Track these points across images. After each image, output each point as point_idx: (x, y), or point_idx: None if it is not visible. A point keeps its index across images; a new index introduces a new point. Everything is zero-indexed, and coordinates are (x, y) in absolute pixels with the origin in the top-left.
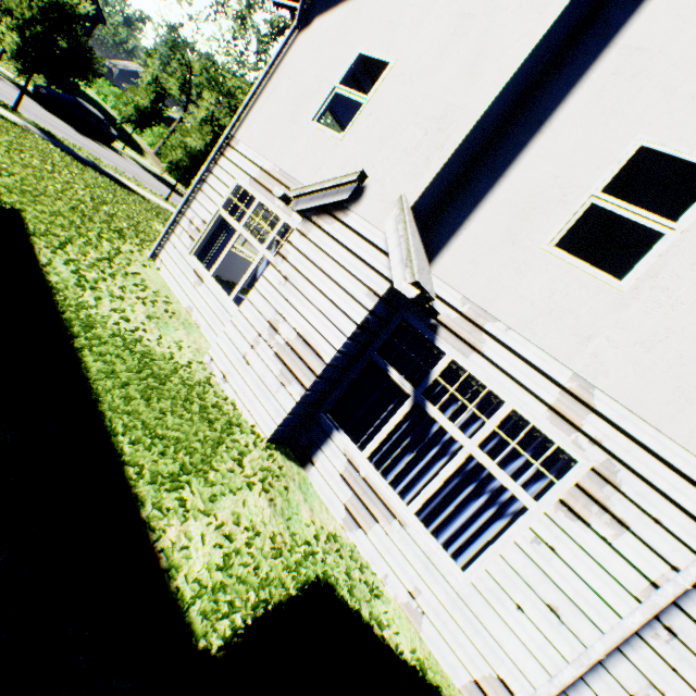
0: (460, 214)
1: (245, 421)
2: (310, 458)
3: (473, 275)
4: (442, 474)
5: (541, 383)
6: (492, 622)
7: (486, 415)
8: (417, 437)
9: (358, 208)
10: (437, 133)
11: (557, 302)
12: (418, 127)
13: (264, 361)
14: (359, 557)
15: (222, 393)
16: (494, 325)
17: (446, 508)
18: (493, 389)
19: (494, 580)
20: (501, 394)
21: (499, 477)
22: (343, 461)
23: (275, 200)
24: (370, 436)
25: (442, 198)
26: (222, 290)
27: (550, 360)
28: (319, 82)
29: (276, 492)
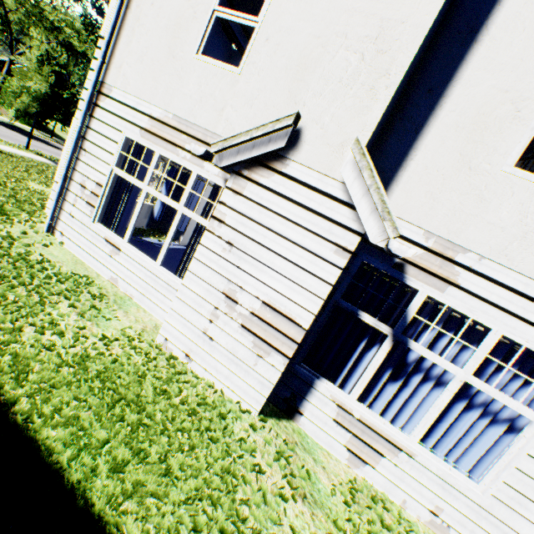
0: (402, 144)
1: (228, 400)
2: (296, 409)
3: (432, 208)
4: (439, 404)
5: (527, 307)
6: (518, 524)
7: (465, 339)
8: (395, 367)
9: (297, 155)
10: (377, 55)
11: (530, 225)
12: (350, 51)
13: (230, 335)
14: (374, 491)
15: (191, 374)
16: (465, 256)
17: (438, 424)
18: (477, 319)
19: (513, 489)
20: (488, 322)
21: (499, 399)
22: (332, 407)
23: (178, 151)
24: (347, 374)
25: (381, 129)
26: (145, 256)
27: (533, 283)
28: (191, 5)
29: (302, 481)
